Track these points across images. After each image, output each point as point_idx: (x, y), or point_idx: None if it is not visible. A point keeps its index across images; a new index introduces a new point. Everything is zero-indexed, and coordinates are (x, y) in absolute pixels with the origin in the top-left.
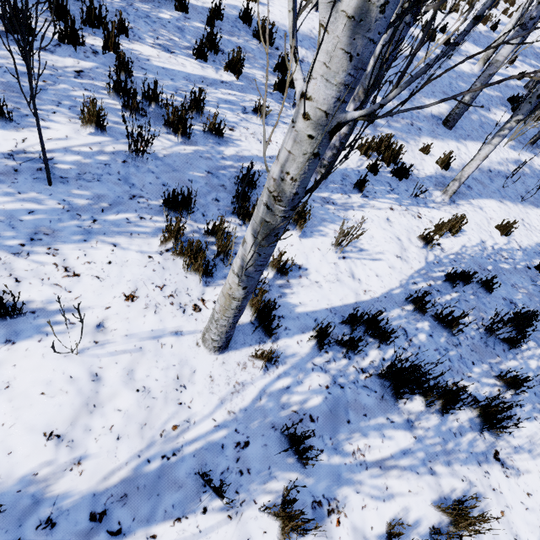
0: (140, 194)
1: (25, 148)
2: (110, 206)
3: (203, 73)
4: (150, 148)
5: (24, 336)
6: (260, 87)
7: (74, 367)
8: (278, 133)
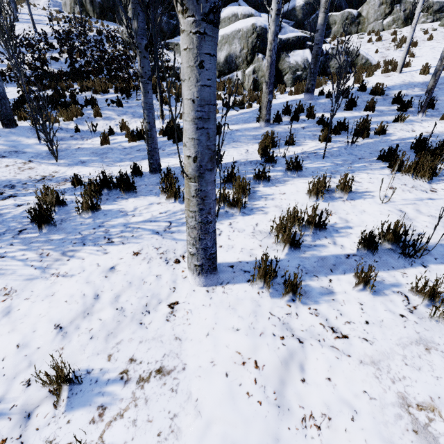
0: (362, 157)
1: (305, 151)
2: (352, 162)
3: (353, 115)
4: (359, 138)
5: (356, 198)
6: (388, 112)
7: (387, 208)
8: (416, 127)
